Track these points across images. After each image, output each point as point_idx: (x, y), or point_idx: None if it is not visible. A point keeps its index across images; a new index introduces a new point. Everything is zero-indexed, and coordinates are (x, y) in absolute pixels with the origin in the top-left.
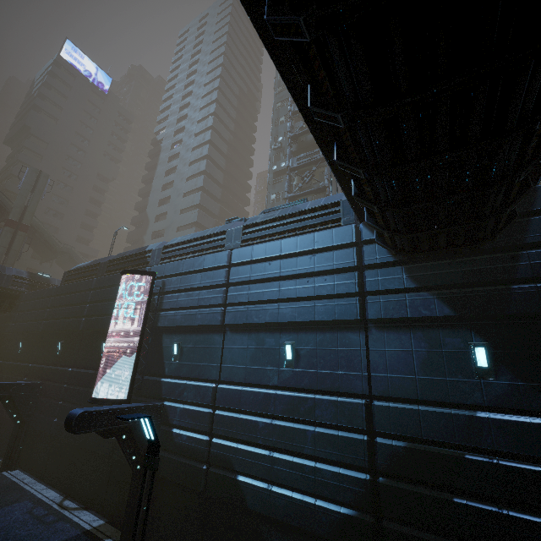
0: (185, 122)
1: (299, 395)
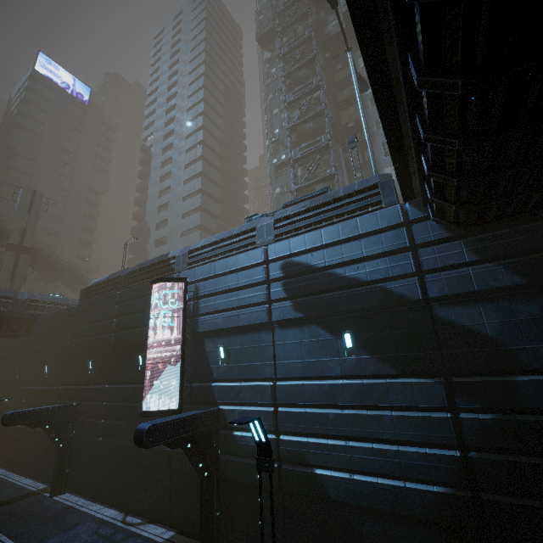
0: (173, 124)
1: (368, 381)
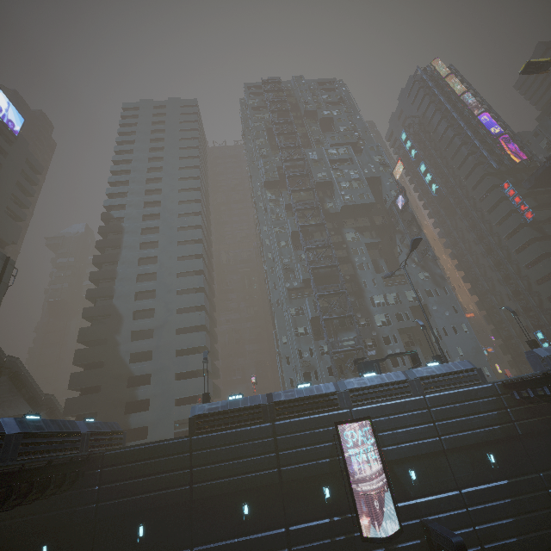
0: (159, 209)
1: (511, 481)
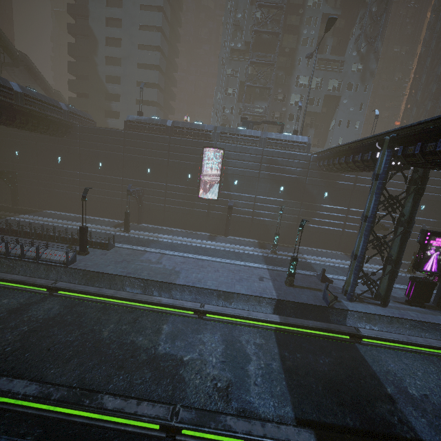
0: None
1: (284, 200)
